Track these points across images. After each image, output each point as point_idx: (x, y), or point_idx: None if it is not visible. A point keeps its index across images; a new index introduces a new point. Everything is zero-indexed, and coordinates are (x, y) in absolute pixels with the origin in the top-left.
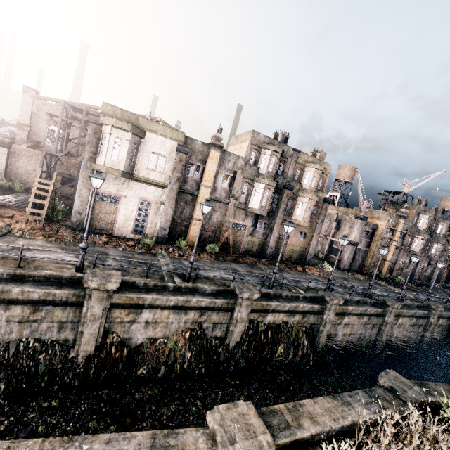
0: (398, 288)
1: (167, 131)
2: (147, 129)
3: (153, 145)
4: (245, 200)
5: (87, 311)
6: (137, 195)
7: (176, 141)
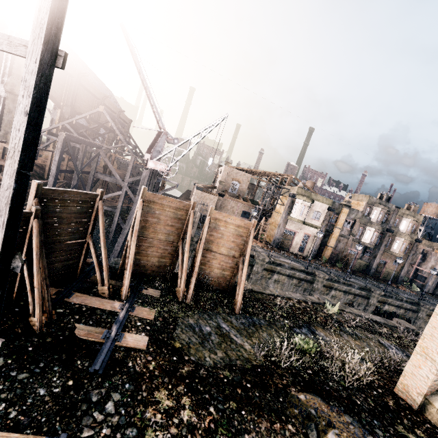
0: None
1: (324, 199)
2: (315, 199)
3: (316, 207)
4: (359, 237)
5: (315, 286)
6: (303, 232)
7: (328, 205)
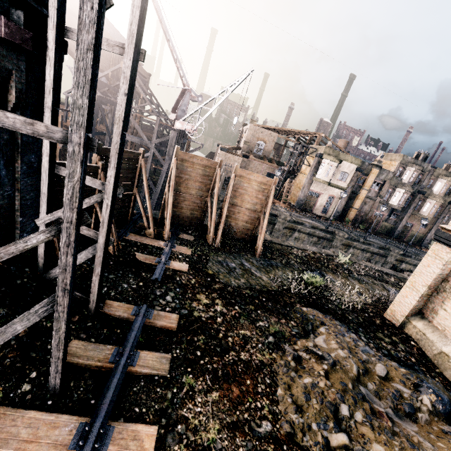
0: None
1: (353, 159)
2: (343, 159)
3: (344, 167)
4: (387, 199)
5: (334, 244)
6: (328, 193)
7: (356, 165)
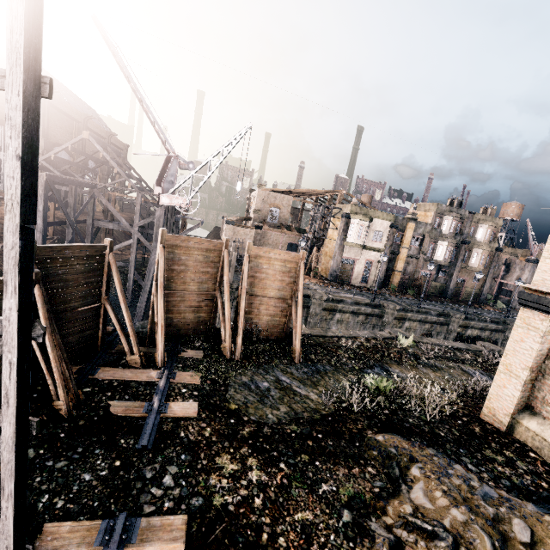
0: None
1: (384, 215)
2: (373, 217)
3: (376, 226)
4: (430, 255)
5: (385, 320)
6: (365, 258)
7: (389, 221)
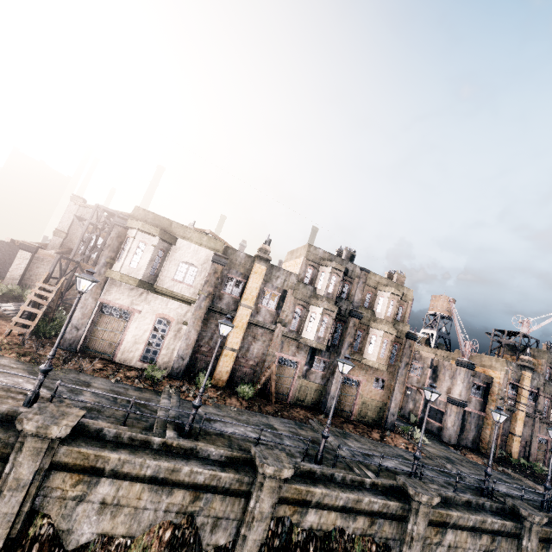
0: (542, 486)
1: (204, 239)
2: (180, 236)
3: (184, 254)
4: (296, 328)
5: (11, 470)
6: (155, 311)
7: (213, 251)
